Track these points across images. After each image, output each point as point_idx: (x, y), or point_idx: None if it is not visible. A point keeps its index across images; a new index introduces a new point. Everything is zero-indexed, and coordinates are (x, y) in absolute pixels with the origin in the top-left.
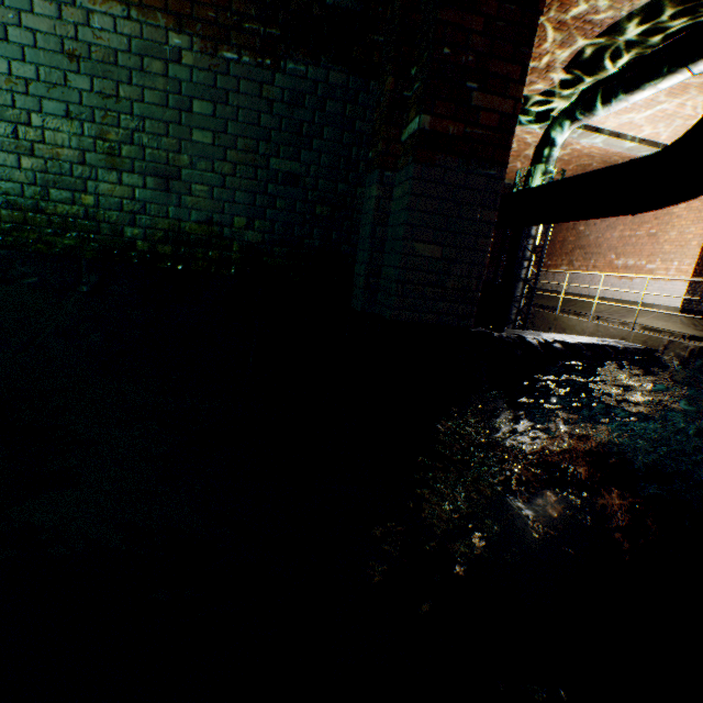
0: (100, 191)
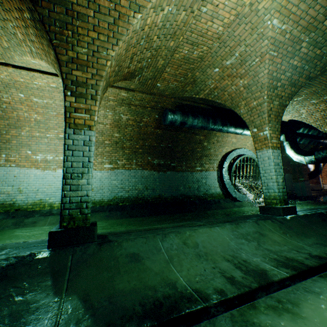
0: None
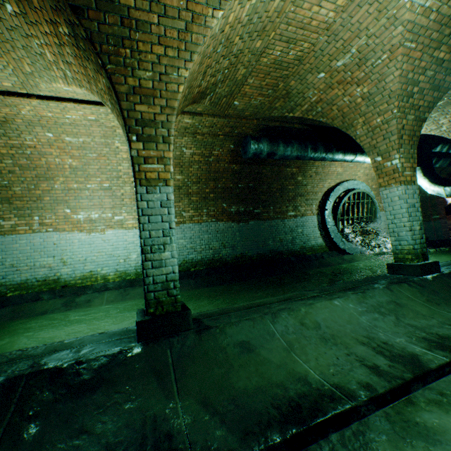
0: None
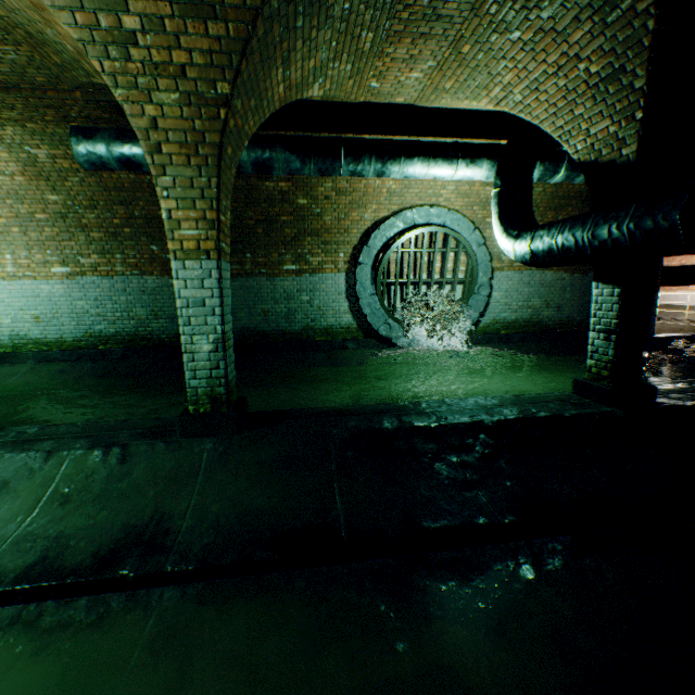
0: (543, 314)
